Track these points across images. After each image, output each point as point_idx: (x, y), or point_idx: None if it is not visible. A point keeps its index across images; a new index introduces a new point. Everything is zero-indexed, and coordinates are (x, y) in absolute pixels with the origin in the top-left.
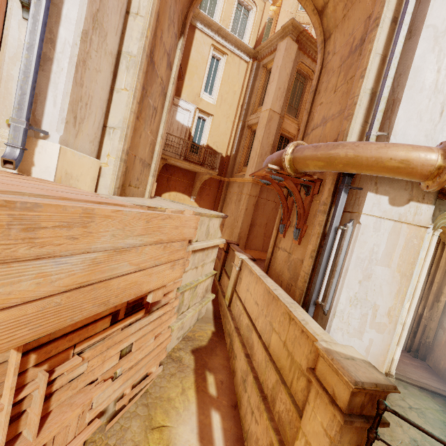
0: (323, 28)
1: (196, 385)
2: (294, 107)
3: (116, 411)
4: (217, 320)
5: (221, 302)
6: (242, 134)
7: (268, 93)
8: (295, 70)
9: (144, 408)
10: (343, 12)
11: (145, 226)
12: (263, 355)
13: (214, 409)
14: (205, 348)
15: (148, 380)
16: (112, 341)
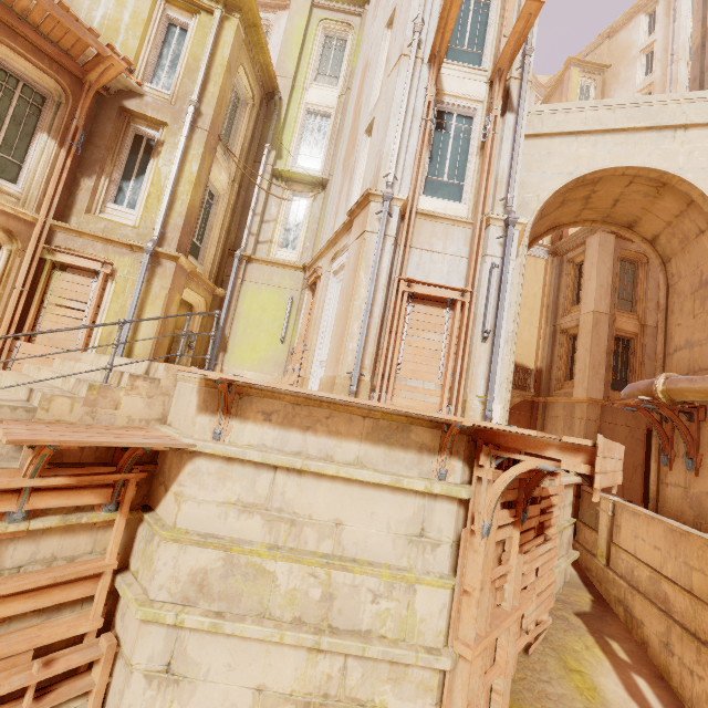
0: (657, 252)
1: (600, 646)
2: (626, 300)
3: (526, 645)
4: (590, 588)
5: (587, 566)
6: (554, 340)
7: (586, 292)
8: (618, 260)
9: (552, 651)
10: (680, 245)
11: (618, 450)
12: (686, 601)
13: (634, 673)
14: (591, 615)
15: (544, 625)
16: (533, 554)
